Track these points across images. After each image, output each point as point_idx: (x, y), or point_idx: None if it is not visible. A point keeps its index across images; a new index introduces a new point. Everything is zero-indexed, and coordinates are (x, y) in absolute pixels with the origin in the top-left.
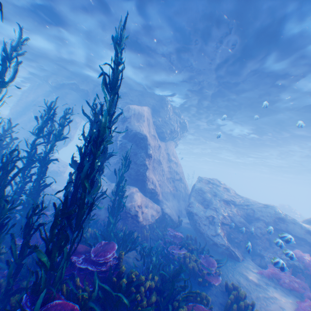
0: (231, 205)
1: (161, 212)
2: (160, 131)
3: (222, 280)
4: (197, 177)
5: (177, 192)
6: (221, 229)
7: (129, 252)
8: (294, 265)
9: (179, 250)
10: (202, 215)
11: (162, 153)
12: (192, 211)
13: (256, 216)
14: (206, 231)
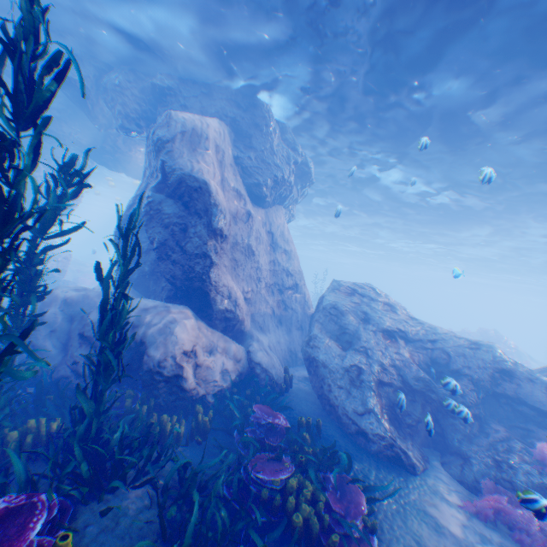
0: (399, 341)
1: (246, 360)
2: (252, 181)
3: (379, 543)
4: (330, 281)
5: (287, 313)
6: (379, 398)
7: (131, 496)
8: (542, 486)
9: (273, 471)
10: (338, 368)
11: (256, 231)
12: (316, 358)
13: (452, 367)
14: (344, 403)
